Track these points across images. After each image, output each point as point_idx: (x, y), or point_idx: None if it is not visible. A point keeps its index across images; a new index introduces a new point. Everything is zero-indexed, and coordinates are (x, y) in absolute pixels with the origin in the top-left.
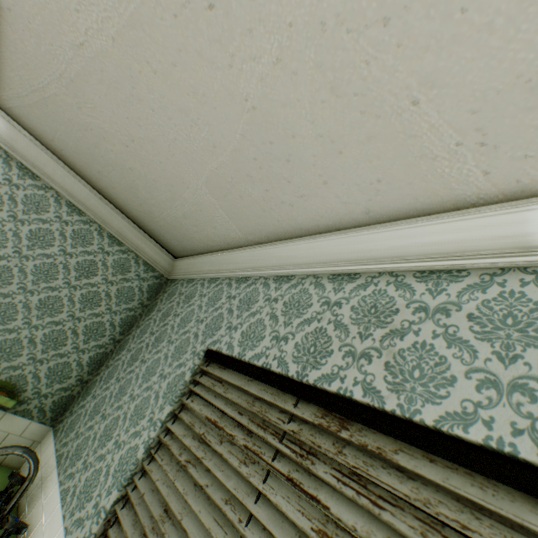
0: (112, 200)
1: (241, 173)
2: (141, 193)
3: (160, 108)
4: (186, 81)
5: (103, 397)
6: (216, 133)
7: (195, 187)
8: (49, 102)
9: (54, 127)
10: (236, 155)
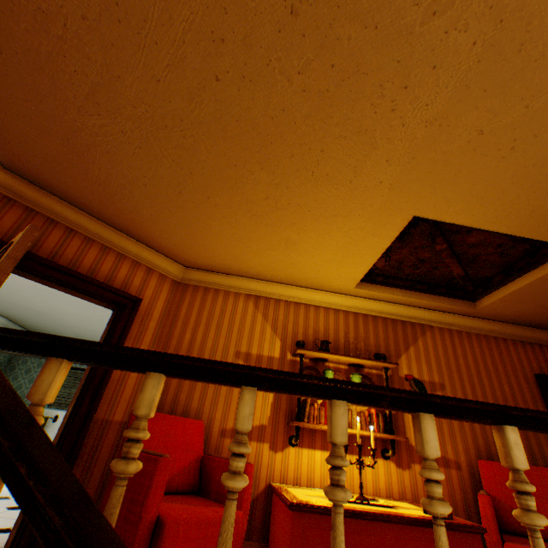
0: (13, 320)
1: (85, 335)
2: (39, 325)
3: (71, 328)
4: (82, 330)
5: (20, 384)
6: (83, 332)
7: (68, 331)
8: (24, 315)
9: (14, 314)
10: (86, 334)
